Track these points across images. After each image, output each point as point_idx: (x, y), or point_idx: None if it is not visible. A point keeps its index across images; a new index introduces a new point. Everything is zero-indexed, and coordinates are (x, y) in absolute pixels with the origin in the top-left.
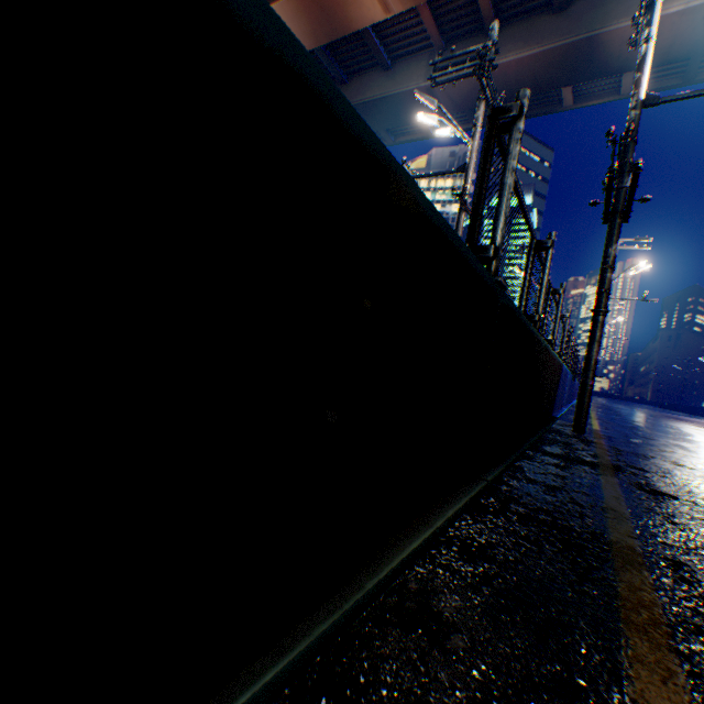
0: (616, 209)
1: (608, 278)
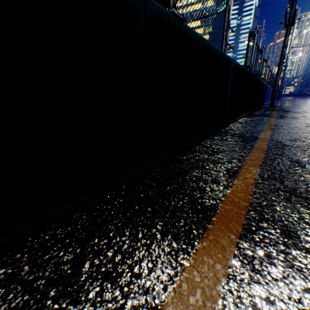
0: (289, 23)
1: (284, 51)
